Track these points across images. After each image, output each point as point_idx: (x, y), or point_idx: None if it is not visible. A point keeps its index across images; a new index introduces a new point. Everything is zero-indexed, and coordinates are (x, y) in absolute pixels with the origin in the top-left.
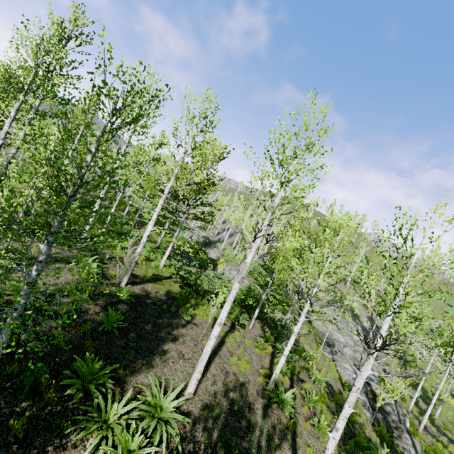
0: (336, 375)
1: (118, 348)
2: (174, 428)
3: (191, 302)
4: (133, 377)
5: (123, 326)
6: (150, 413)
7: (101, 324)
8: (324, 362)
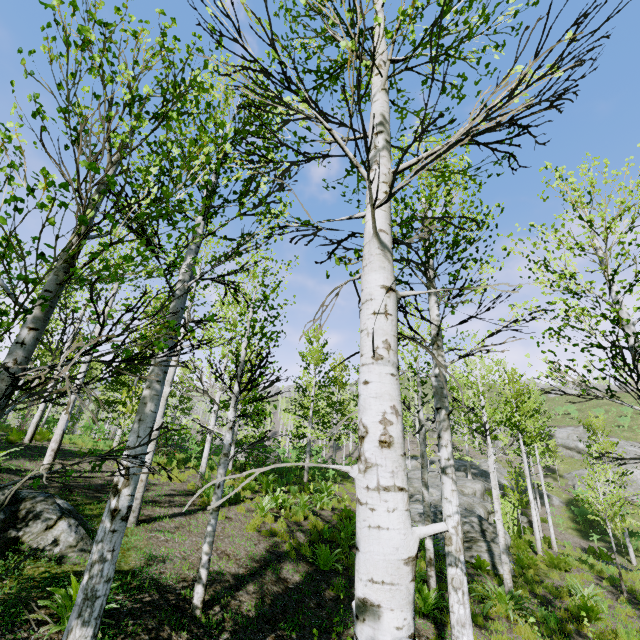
0: None
1: None
2: None
3: None
4: None
5: None
6: None
7: None
8: None
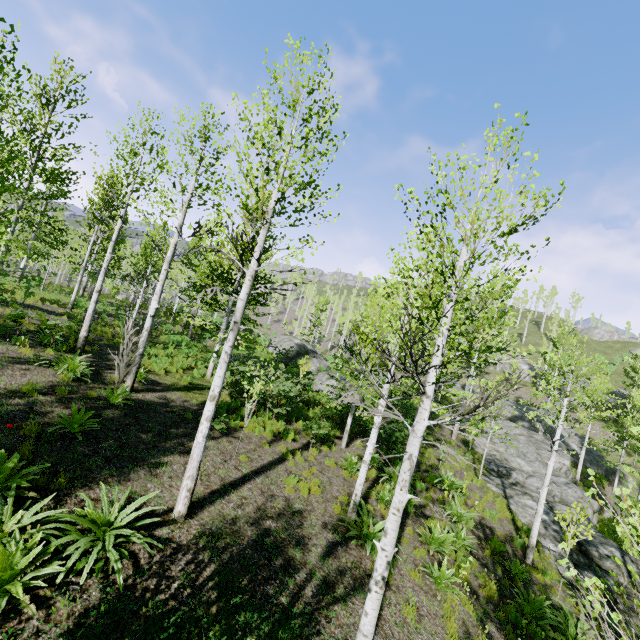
0: (506, 516)
1: (76, 456)
2: (107, 543)
3: (241, 413)
4: (84, 489)
5: (99, 432)
6: (94, 535)
7: (61, 428)
8: (484, 496)
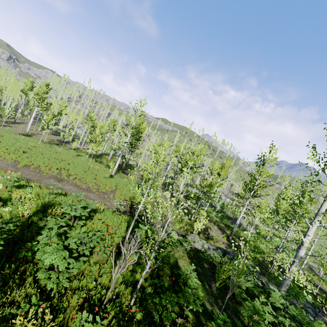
0: None
1: None
2: None
3: None
4: None
5: None
6: None
7: None
8: None
